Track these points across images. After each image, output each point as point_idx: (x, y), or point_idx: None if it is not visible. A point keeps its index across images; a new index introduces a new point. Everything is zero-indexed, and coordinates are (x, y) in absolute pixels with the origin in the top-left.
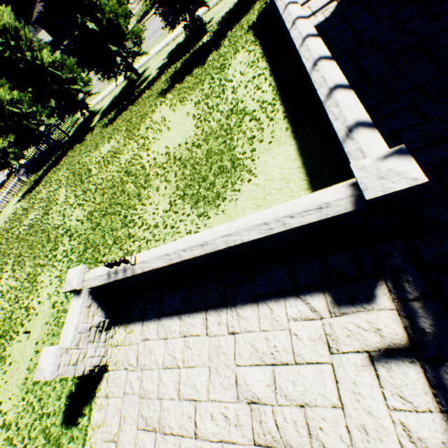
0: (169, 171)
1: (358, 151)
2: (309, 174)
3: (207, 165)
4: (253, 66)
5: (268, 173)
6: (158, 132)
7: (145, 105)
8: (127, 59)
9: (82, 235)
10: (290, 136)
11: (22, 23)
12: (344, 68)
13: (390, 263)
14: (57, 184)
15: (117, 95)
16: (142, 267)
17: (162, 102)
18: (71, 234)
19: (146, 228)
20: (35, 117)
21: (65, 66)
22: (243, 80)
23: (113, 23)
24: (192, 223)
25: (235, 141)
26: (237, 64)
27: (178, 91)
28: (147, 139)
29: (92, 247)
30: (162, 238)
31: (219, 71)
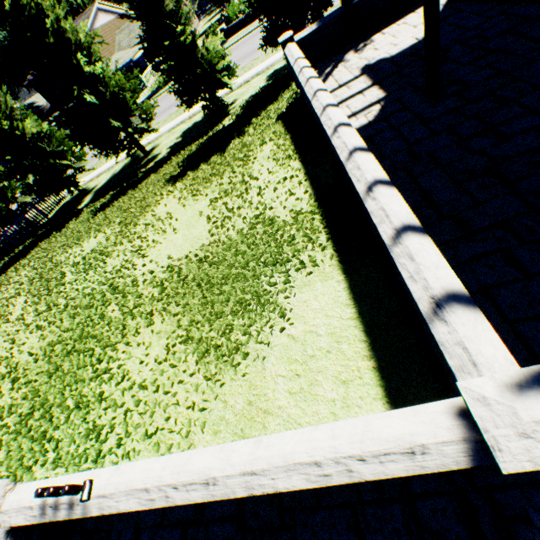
0: (169, 294)
1: (459, 346)
2: (368, 332)
3: (223, 295)
4: (284, 164)
5: (309, 320)
6: (161, 232)
7: (148, 192)
8: (132, 135)
9: (32, 382)
10: (338, 268)
11: (4, 89)
12: (400, 185)
13: (528, 535)
14: (15, 288)
15: (117, 173)
16: (101, 505)
17: (169, 192)
18: (16, 377)
19: (127, 388)
20: (5, 193)
21: (53, 138)
22: (271, 180)
23: (118, 97)
24: (197, 389)
25: (262, 262)
26: (264, 157)
27: (190, 180)
28: (145, 241)
29: (41, 407)
30: (150, 408)
31: (242, 164)
